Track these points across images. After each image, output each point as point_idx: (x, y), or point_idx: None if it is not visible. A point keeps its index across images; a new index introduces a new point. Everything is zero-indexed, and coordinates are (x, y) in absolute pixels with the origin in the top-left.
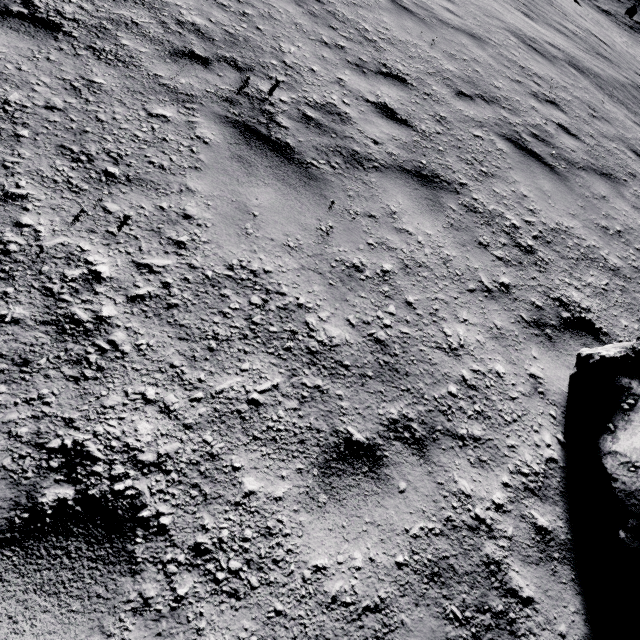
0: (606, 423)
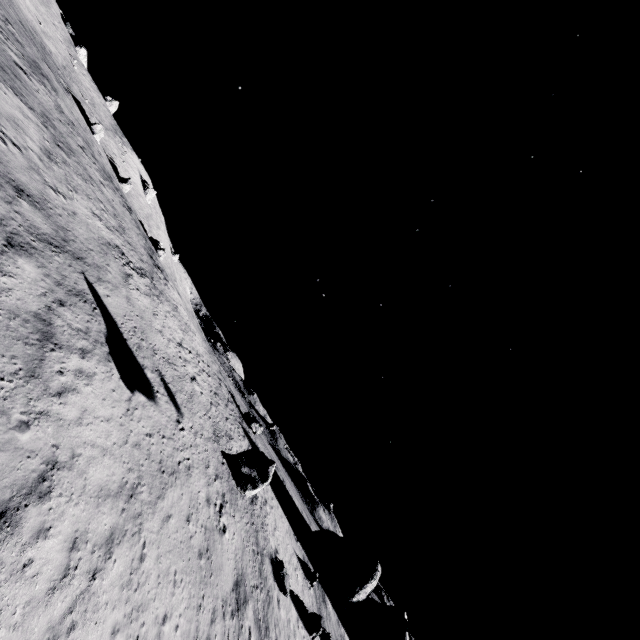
0: None
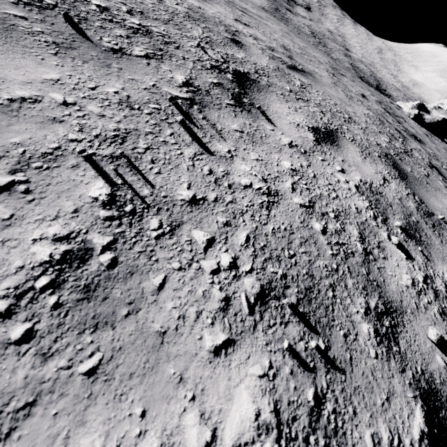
0: (422, 119)
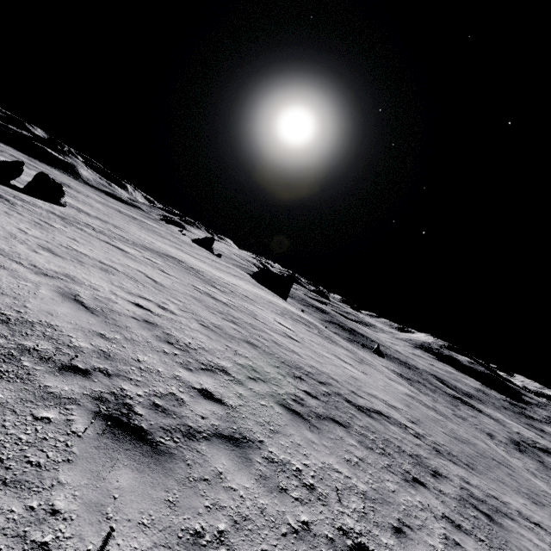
0: None
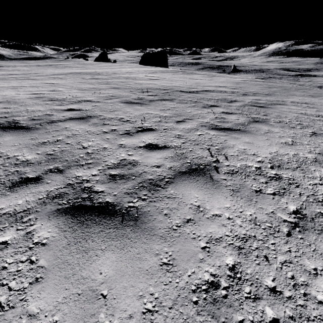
0: None
